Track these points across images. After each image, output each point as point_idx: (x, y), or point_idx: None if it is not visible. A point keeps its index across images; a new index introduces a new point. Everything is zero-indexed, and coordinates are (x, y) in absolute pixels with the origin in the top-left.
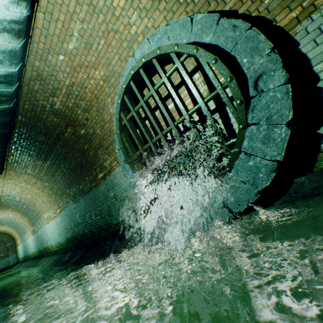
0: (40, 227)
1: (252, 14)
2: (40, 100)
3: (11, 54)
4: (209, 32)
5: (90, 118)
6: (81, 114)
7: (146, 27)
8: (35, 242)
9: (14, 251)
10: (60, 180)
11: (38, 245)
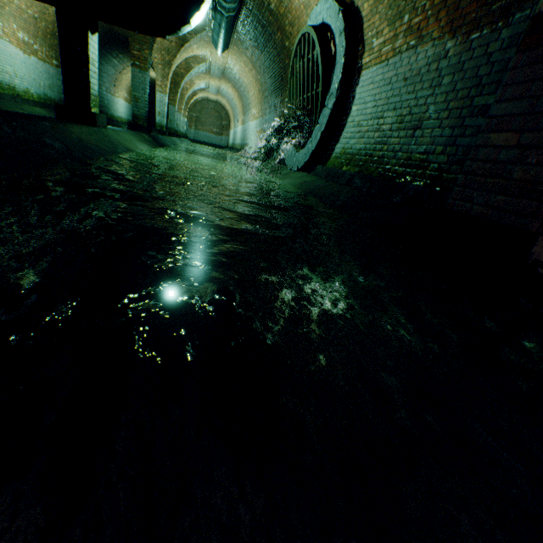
0: (247, 121)
1: (364, 36)
2: None
3: None
4: (338, 36)
5: (292, 36)
6: (287, 26)
7: None
8: (241, 134)
9: (227, 133)
10: (268, 82)
11: (242, 139)
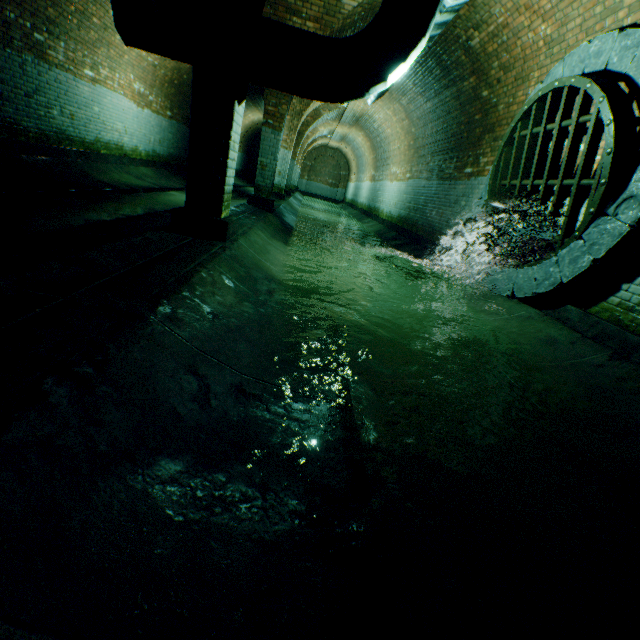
0: (380, 179)
1: None
2: (458, 28)
3: (442, 24)
4: None
5: (502, 83)
6: (494, 70)
7: (637, 2)
8: (368, 193)
9: (344, 185)
10: (429, 137)
11: (370, 199)
